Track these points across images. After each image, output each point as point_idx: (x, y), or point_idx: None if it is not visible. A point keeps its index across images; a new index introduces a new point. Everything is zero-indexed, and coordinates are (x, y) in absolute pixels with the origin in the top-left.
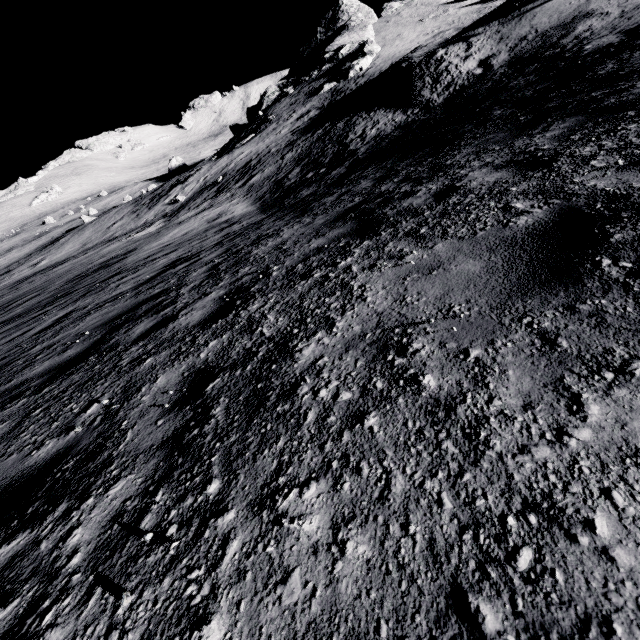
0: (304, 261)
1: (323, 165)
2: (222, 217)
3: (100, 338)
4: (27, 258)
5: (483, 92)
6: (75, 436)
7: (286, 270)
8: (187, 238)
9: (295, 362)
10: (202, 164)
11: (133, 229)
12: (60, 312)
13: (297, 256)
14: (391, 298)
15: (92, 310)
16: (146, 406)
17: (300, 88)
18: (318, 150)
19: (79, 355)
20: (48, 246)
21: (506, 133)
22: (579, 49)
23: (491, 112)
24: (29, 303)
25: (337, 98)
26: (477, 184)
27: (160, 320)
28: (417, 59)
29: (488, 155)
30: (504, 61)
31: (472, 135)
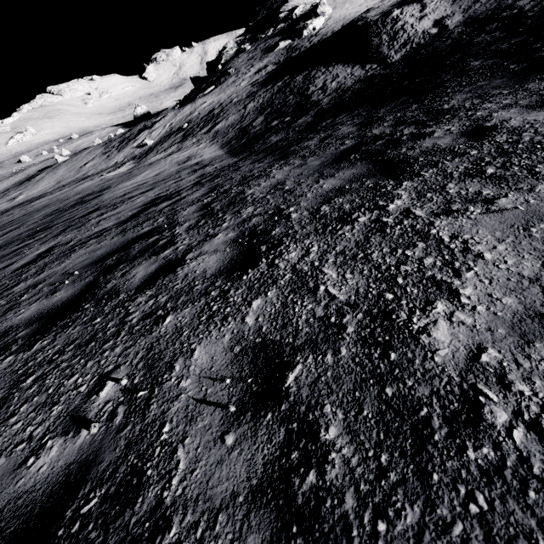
0: (328, 202)
1: (287, 114)
2: (192, 160)
3: (93, 280)
4: (5, 193)
5: (445, 48)
6: (90, 440)
7: (308, 212)
8: (160, 178)
9: (432, 352)
10: (166, 112)
11: (104, 169)
12: (42, 246)
13: (312, 197)
14: (532, 256)
15: (76, 246)
16: (192, 400)
17: (257, 45)
18: (280, 100)
19: (71, 300)
20: (24, 182)
21: (503, 79)
22: (542, 9)
23: (467, 63)
24: (9, 235)
25: (292, 55)
26: (521, 123)
27: (163, 264)
28: (373, 18)
29: (500, 98)
30: (459, 22)
31: (457, 83)
